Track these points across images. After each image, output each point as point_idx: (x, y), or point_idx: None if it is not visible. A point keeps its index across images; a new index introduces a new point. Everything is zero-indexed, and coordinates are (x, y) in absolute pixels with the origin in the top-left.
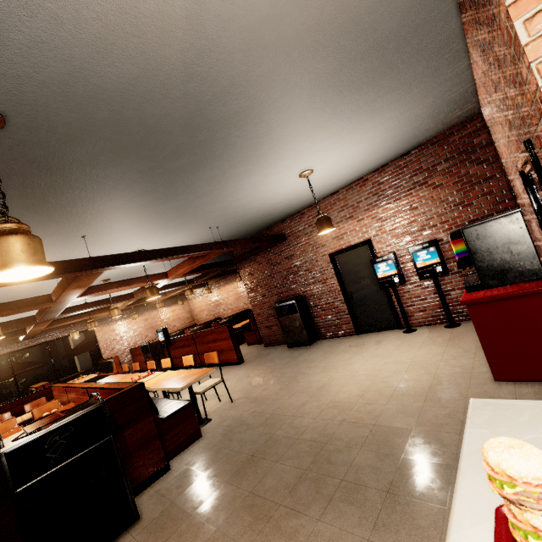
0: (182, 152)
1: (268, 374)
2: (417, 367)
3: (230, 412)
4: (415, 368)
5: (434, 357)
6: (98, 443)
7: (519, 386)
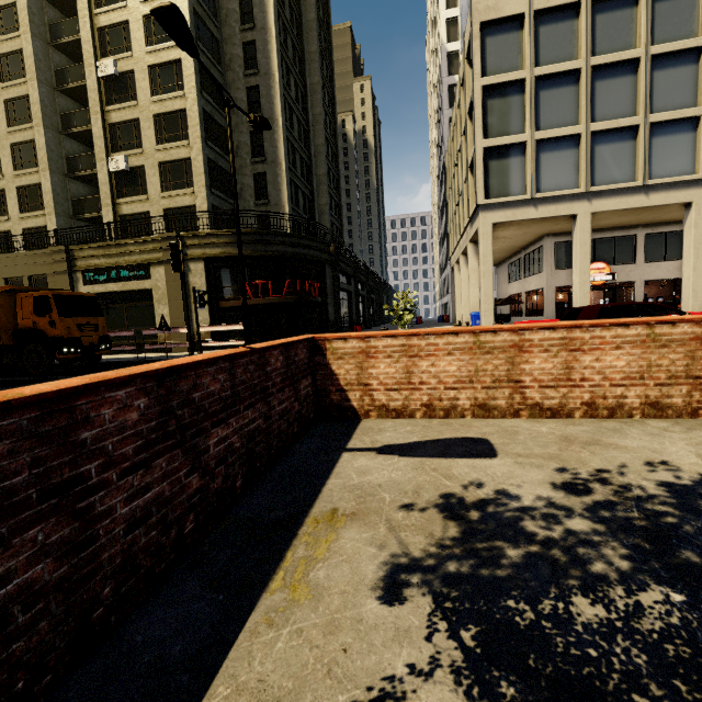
0: None
1: None
2: None
3: None
4: None
5: None
6: None
7: None
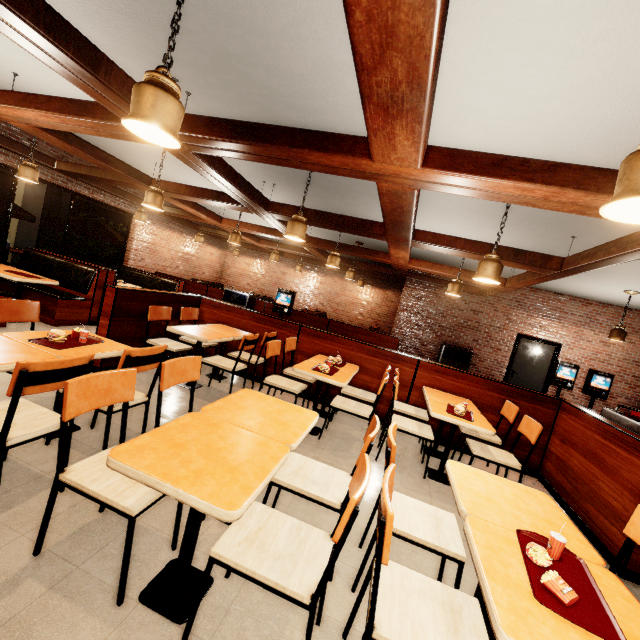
0: None
1: None
2: None
3: None
4: None
5: None
6: None
7: None
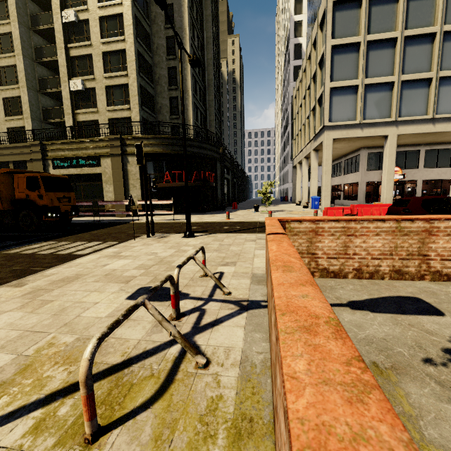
0: None
1: None
2: None
3: None
4: None
5: None
6: None
7: None
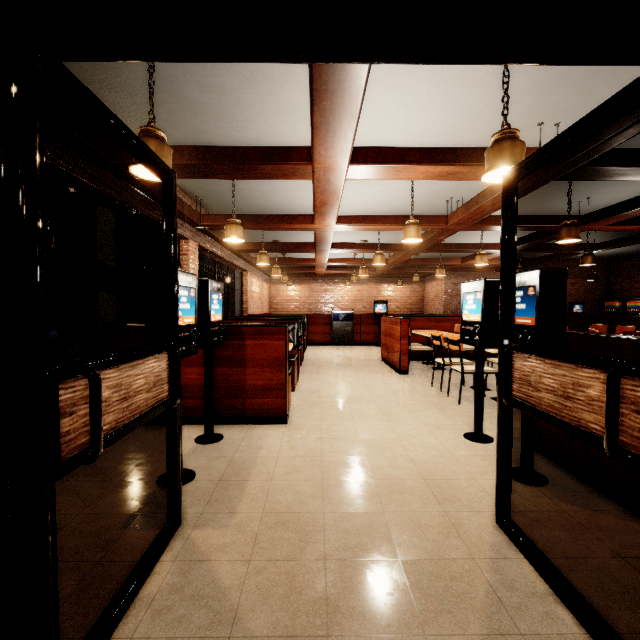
0: None
1: None
2: None
3: None
4: None
5: None
6: None
7: None
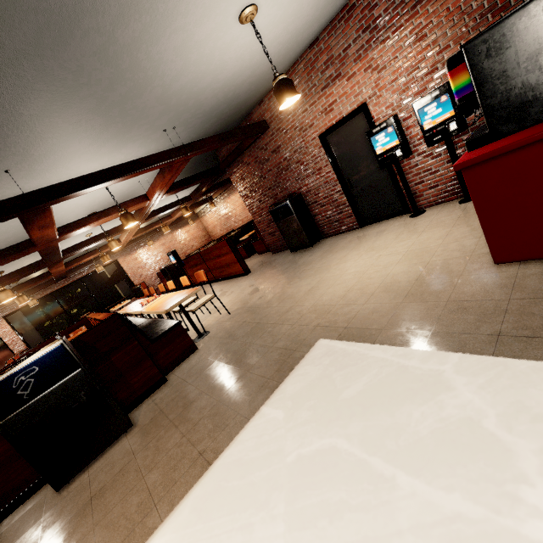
0: (8, 11)
1: (267, 282)
2: (410, 257)
3: (225, 324)
4: (408, 259)
5: (433, 243)
6: (69, 376)
7: (524, 267)
